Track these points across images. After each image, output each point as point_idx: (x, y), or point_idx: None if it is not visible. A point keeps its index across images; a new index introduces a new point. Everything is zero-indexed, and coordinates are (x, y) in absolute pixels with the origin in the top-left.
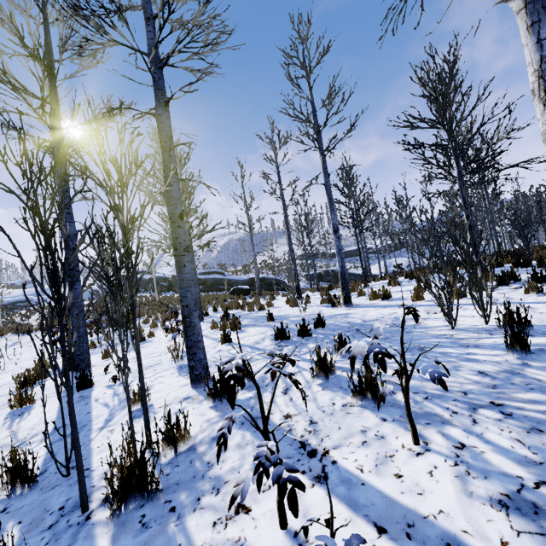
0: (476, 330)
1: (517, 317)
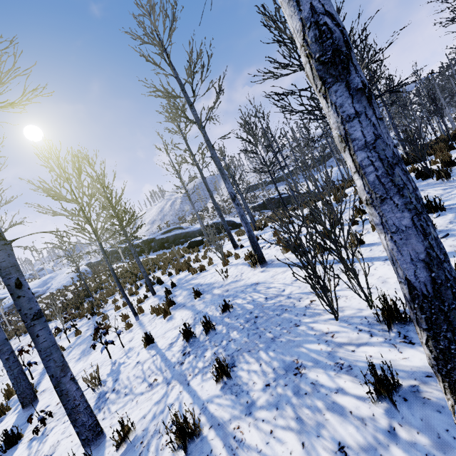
0: (358, 323)
1: (395, 312)
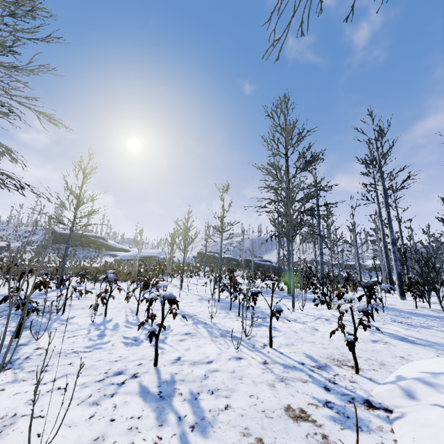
0: None
1: None
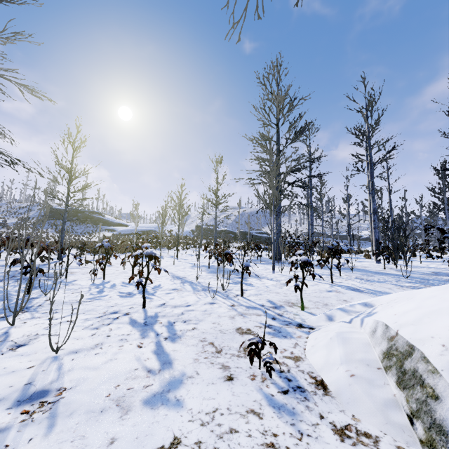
0: None
1: None
